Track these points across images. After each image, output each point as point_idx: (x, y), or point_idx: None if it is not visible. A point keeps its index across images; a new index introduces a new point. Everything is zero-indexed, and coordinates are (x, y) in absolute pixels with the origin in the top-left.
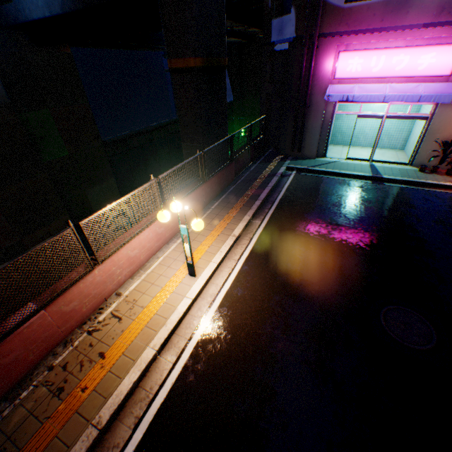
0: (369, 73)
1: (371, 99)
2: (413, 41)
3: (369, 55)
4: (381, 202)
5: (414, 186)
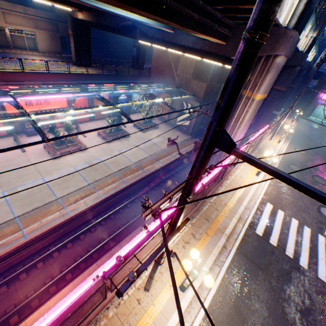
0: None
1: None
2: None
3: None
4: (322, 128)
5: None
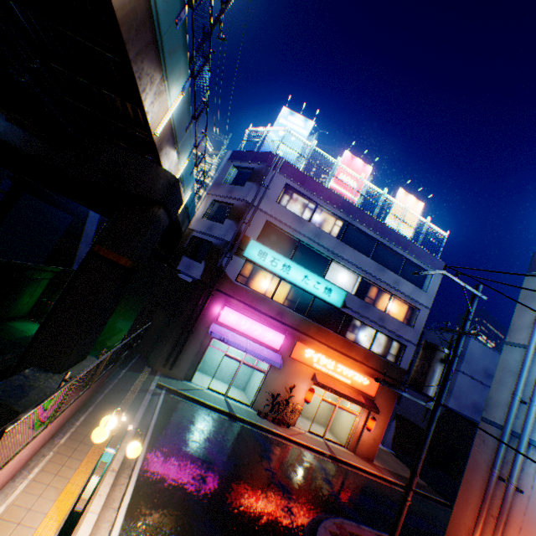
0: (240, 327)
1: (239, 346)
2: (264, 320)
3: (242, 316)
4: (238, 440)
5: (256, 427)
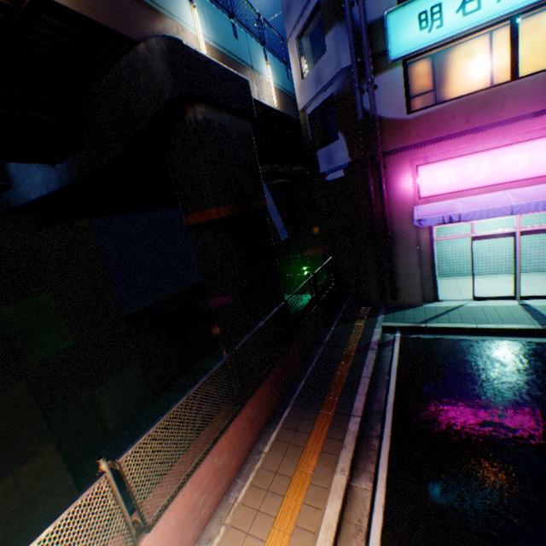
0: (470, 182)
1: (489, 214)
2: (522, 134)
3: (463, 162)
4: None
5: None
